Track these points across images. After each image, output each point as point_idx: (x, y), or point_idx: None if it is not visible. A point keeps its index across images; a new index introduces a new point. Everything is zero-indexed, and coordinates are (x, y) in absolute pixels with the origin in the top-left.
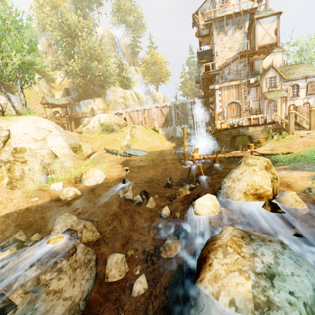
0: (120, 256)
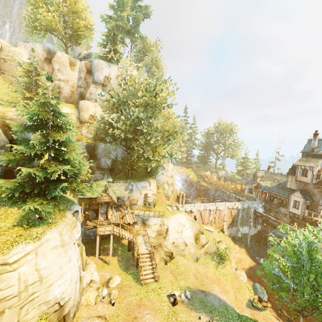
0: None
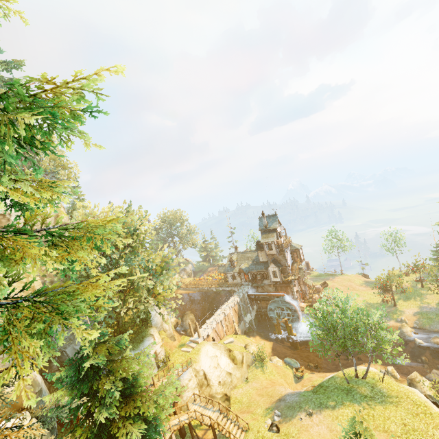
0: (434, 370)
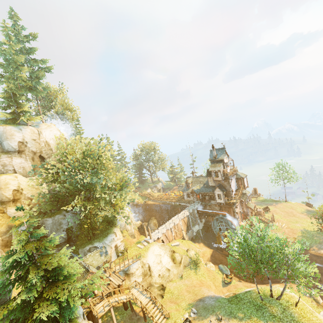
0: None
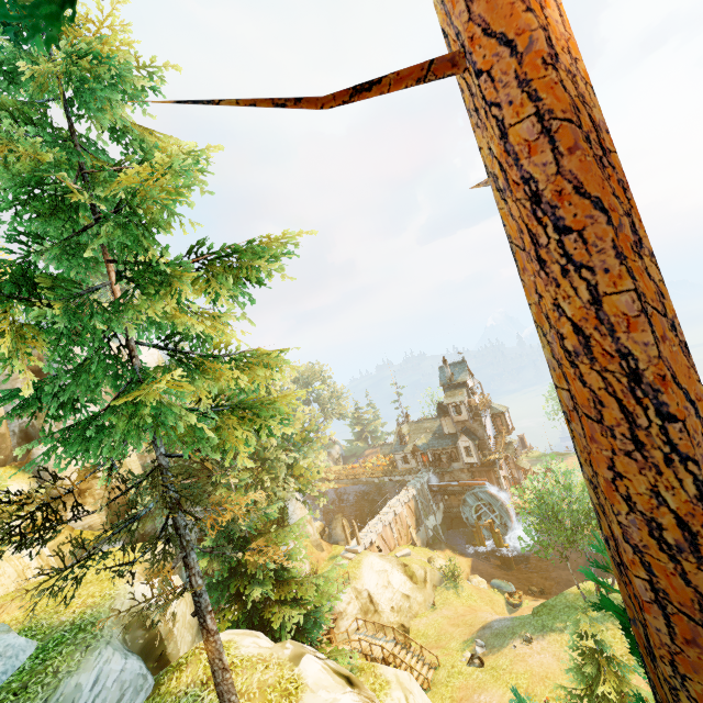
0: None
